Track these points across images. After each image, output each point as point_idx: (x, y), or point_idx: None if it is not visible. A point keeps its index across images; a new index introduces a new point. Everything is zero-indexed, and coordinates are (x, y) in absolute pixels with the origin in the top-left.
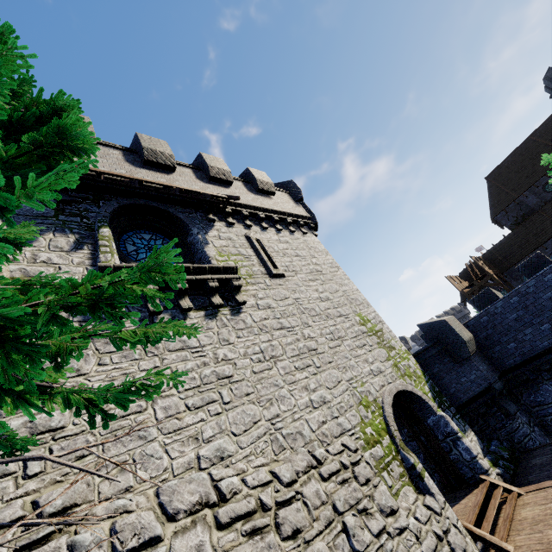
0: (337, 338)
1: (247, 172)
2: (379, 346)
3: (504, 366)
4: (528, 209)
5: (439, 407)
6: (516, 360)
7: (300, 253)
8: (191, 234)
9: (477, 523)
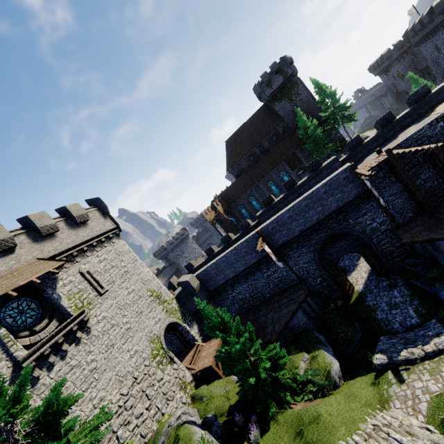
0: (139, 314)
1: (65, 209)
2: (159, 304)
3: (211, 290)
4: (242, 168)
5: (184, 321)
6: (214, 287)
7: (114, 263)
8: (47, 293)
9: (192, 361)
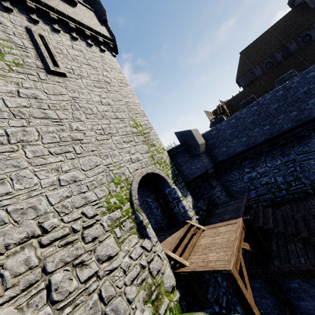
0: (107, 134)
1: None
2: (143, 143)
3: (217, 161)
4: (255, 77)
5: (174, 183)
6: (224, 157)
7: (92, 63)
8: None
9: (177, 247)
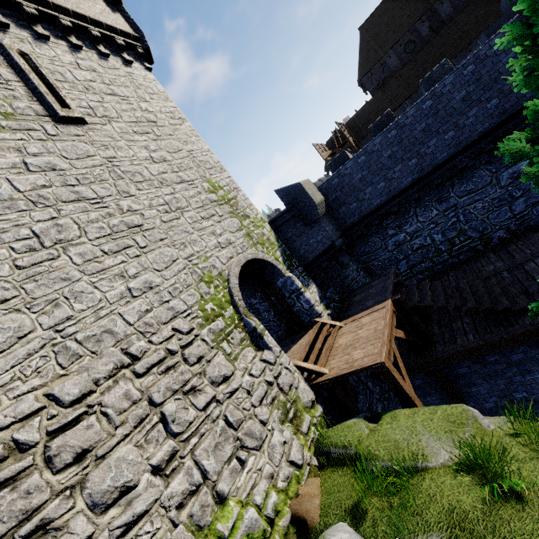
0: (175, 210)
1: None
2: (231, 216)
3: (346, 225)
4: (389, 72)
5: (288, 269)
6: (355, 218)
7: (119, 91)
8: None
9: (307, 356)
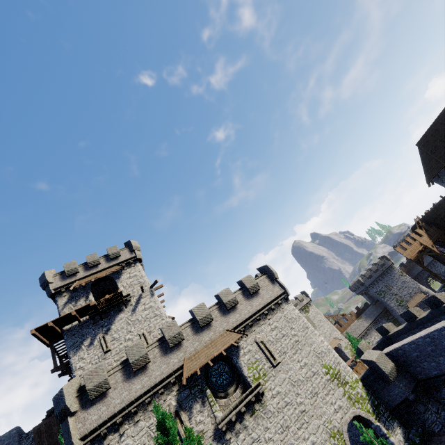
0: (314, 395)
1: (241, 282)
2: (338, 386)
3: (417, 378)
4: None
5: (377, 417)
6: (423, 376)
7: (284, 331)
8: (233, 360)
9: None
